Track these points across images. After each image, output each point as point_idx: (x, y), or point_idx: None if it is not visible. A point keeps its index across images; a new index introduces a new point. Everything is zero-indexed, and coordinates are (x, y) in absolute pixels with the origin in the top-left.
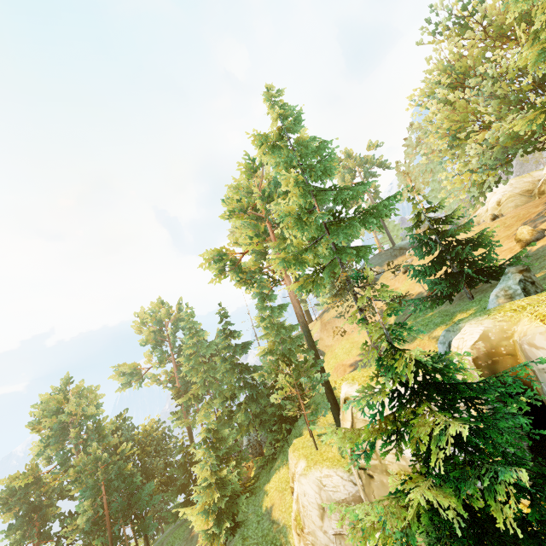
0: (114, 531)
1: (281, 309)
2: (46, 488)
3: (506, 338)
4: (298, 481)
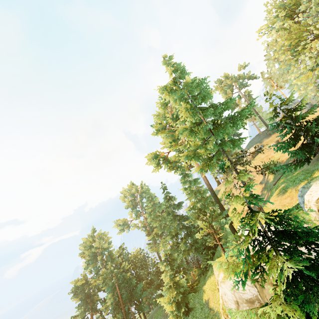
0: (126, 309)
1: (195, 181)
2: (91, 286)
3: None
4: (219, 286)
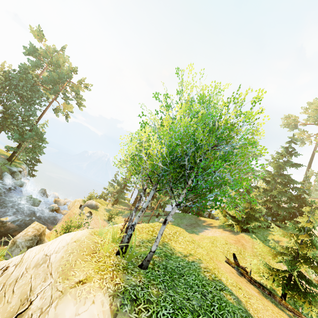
0: None
1: None
2: None
3: None
4: None
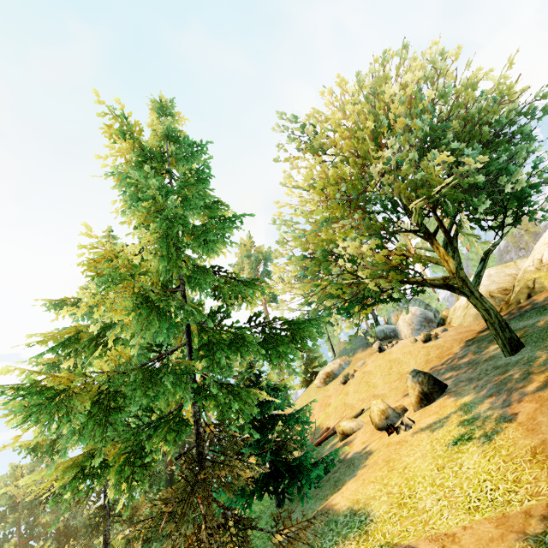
0: None
1: None
2: None
3: None
4: None
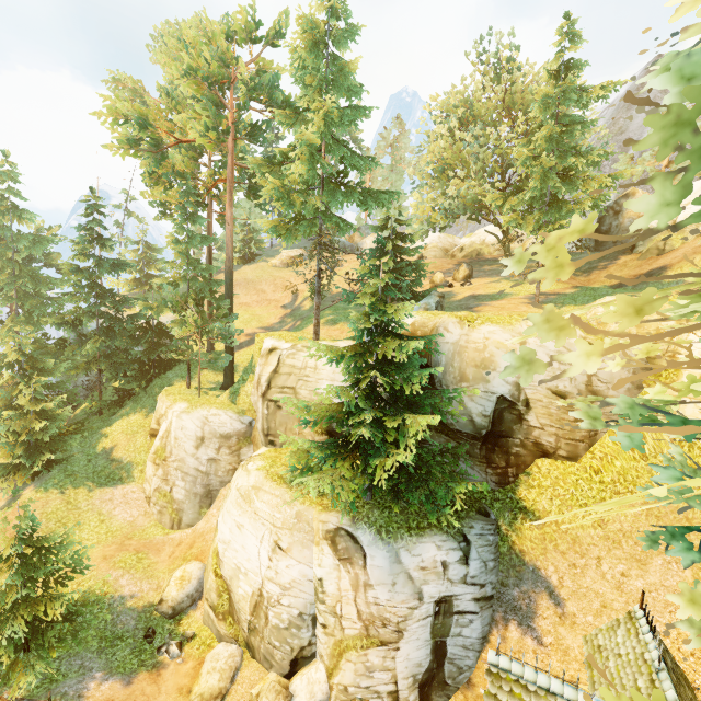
0: None
1: (205, 240)
2: None
3: (424, 328)
4: (177, 417)
